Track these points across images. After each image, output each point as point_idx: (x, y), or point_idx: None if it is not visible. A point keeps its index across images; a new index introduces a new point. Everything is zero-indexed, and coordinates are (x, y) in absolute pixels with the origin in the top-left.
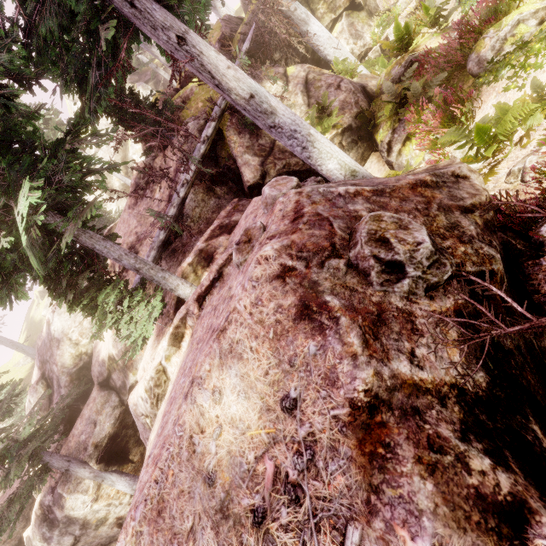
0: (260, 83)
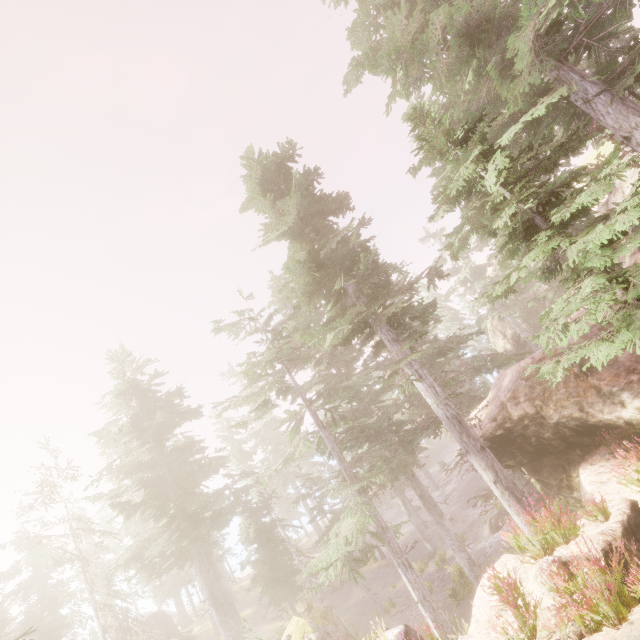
0: None
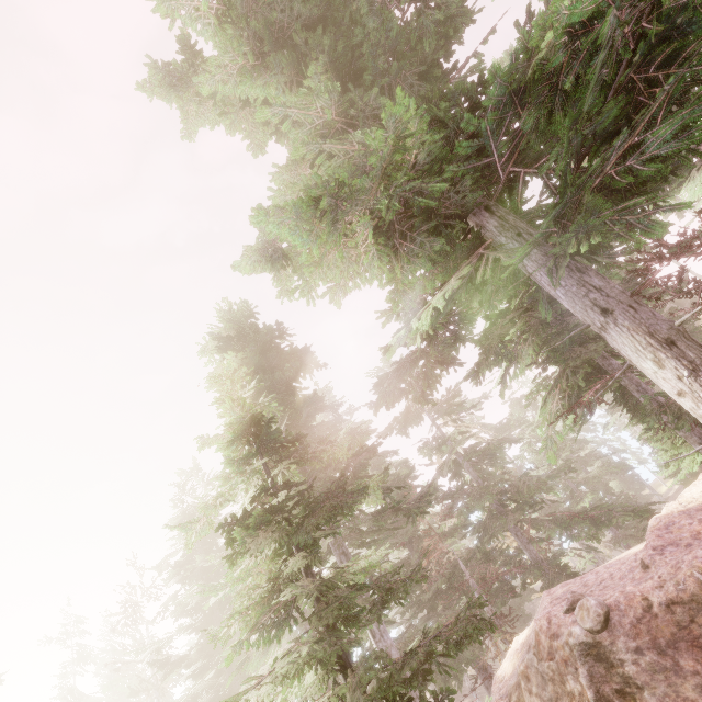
0: None
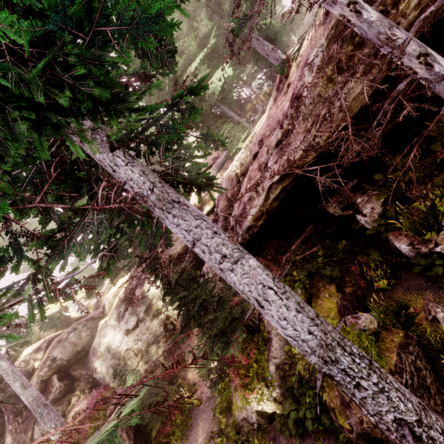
0: None
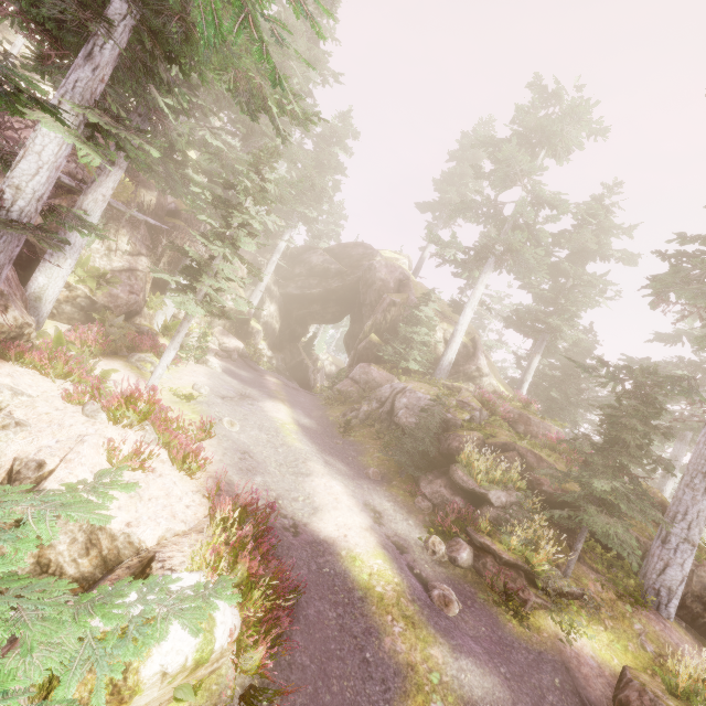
0: (129, 233)
